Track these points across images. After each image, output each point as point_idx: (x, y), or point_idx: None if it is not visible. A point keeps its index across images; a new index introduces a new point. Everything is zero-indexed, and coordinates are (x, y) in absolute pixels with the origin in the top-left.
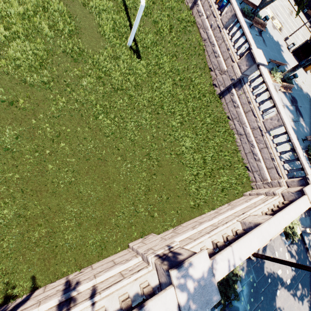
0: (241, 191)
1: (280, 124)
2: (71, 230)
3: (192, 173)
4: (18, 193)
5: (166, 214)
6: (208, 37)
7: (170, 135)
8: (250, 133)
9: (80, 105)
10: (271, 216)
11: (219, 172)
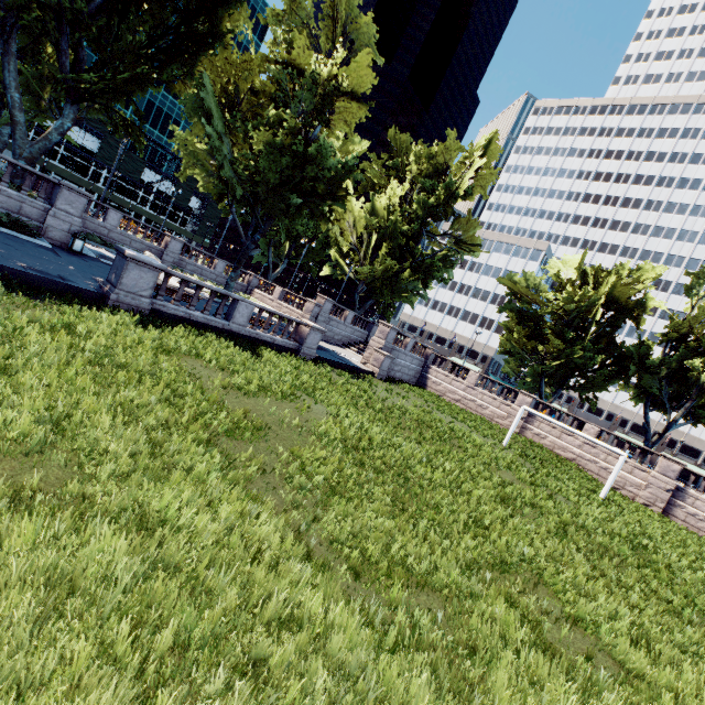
0: None
1: None
2: None
3: None
4: None
5: None
6: (578, 455)
7: None
8: None
9: None
10: None
11: None
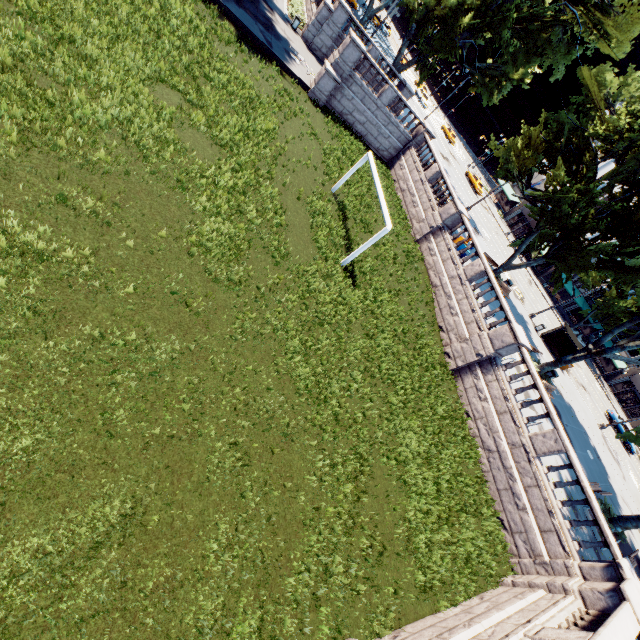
0: (496, 573)
1: (559, 448)
2: (212, 584)
3: (419, 506)
4: (143, 467)
5: (376, 592)
6: (442, 285)
7: (388, 420)
8: (507, 452)
9: (272, 330)
10: (592, 633)
11: (459, 518)
